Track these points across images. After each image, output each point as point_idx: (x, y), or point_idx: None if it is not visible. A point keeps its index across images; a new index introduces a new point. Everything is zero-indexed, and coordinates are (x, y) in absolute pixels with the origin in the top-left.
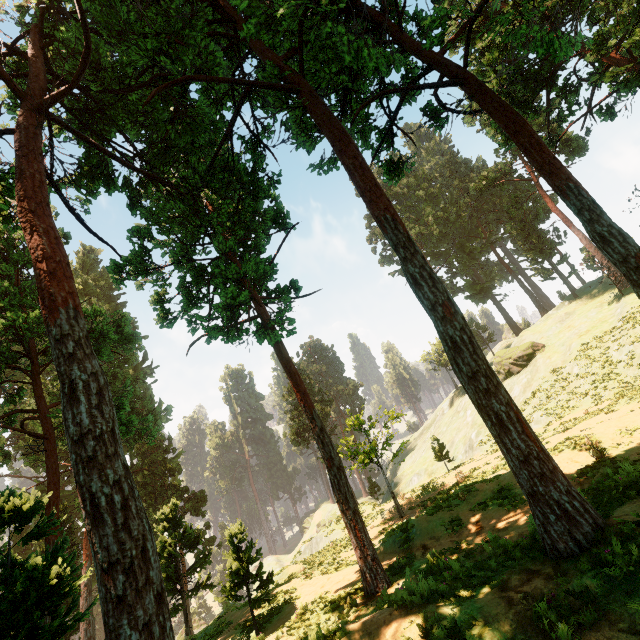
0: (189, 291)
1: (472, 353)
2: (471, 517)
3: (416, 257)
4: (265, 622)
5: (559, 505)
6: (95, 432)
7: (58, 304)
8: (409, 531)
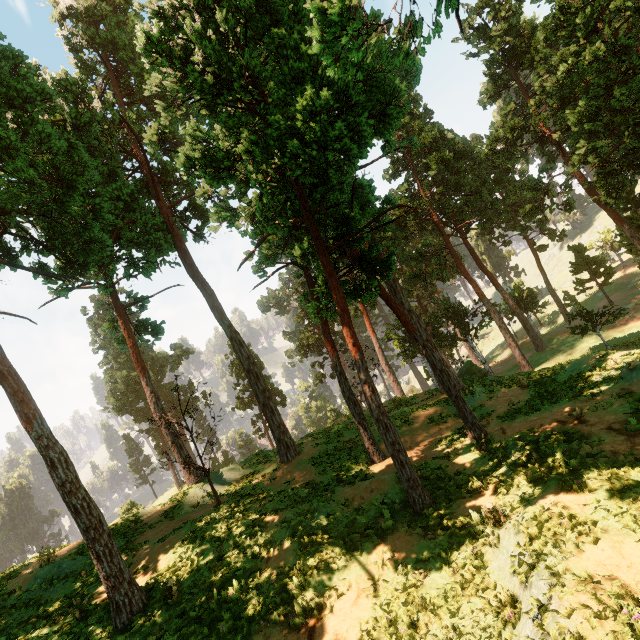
0: None
1: None
2: None
3: None
4: None
5: None
6: None
7: None
8: None
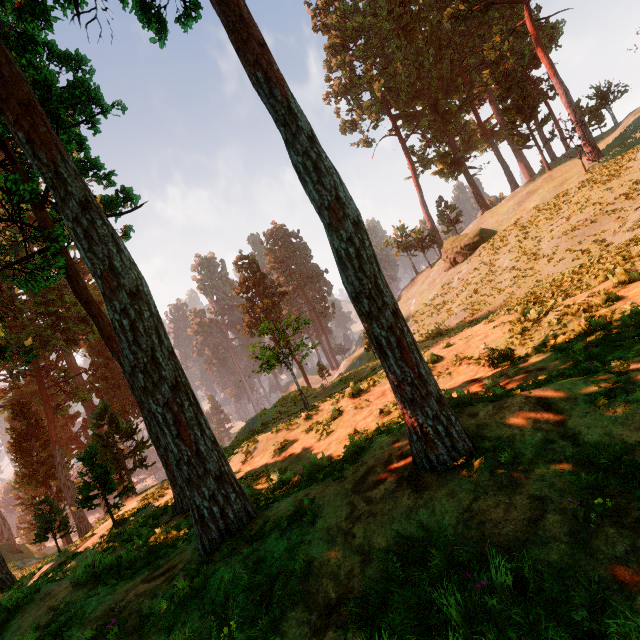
0: None
1: (131, 343)
2: (296, 440)
3: (68, 204)
4: (130, 517)
5: (199, 511)
6: None
7: None
8: (252, 447)
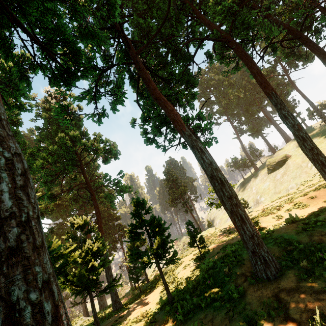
0: (159, 129)
1: (310, 141)
2: (285, 214)
3: (285, 108)
4: (203, 256)
5: None
6: (213, 162)
7: (183, 124)
8: (257, 222)
